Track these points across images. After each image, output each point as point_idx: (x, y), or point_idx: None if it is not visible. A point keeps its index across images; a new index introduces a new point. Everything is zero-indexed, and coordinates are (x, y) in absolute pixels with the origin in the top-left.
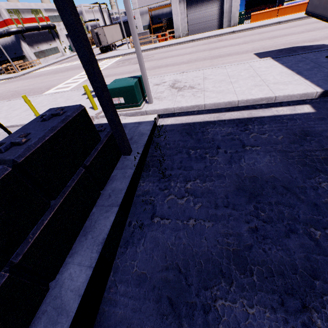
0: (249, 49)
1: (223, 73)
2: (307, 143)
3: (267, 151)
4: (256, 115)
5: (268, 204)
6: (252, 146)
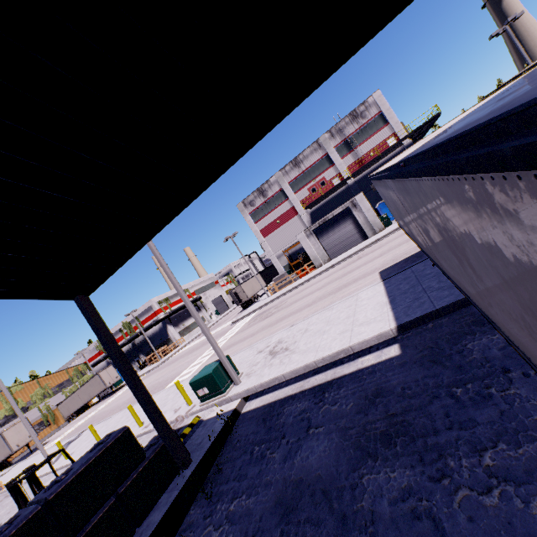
0: (378, 266)
1: (326, 317)
2: (373, 410)
3: (328, 432)
4: (339, 373)
5: (296, 524)
6: (317, 427)
